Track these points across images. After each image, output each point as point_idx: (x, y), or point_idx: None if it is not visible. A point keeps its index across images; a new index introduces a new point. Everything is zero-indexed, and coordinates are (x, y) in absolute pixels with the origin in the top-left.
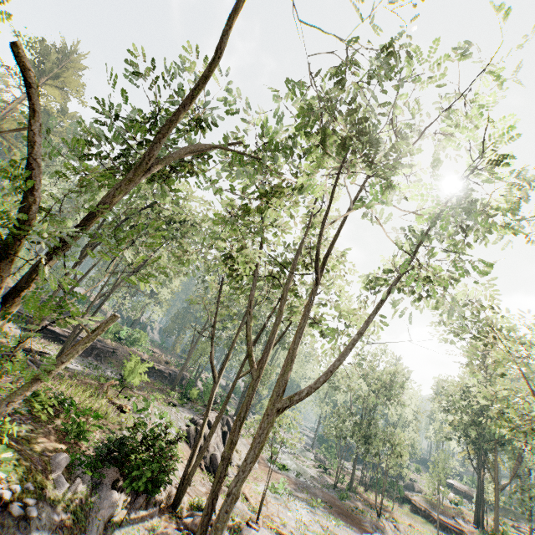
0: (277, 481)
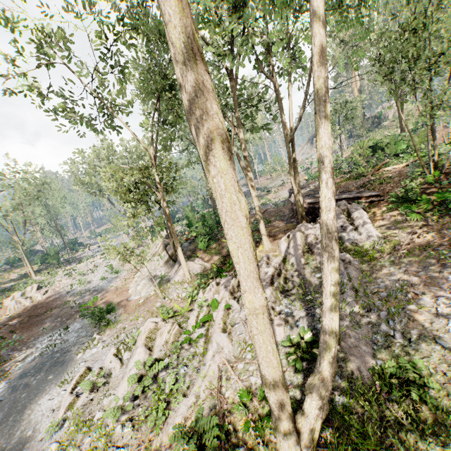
0: (109, 292)
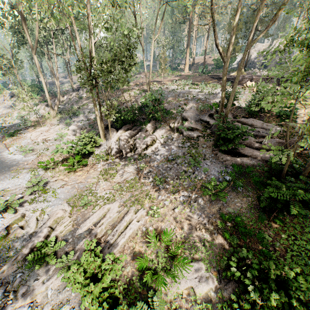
0: None
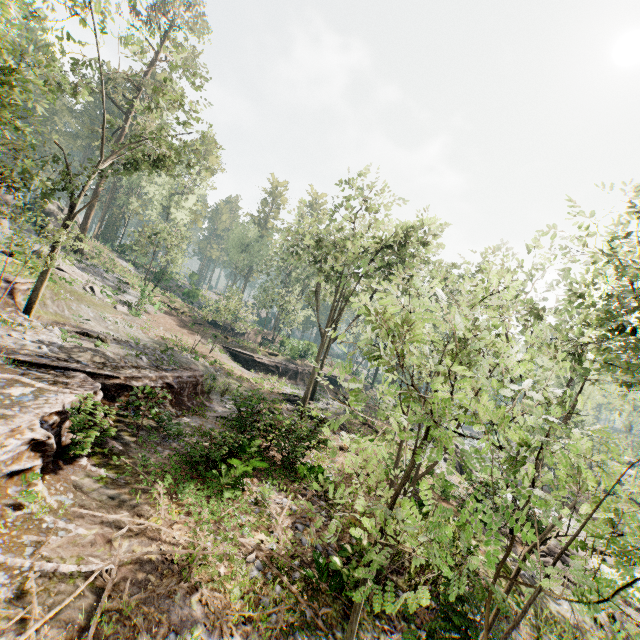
0: None
